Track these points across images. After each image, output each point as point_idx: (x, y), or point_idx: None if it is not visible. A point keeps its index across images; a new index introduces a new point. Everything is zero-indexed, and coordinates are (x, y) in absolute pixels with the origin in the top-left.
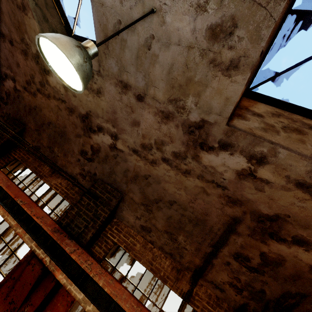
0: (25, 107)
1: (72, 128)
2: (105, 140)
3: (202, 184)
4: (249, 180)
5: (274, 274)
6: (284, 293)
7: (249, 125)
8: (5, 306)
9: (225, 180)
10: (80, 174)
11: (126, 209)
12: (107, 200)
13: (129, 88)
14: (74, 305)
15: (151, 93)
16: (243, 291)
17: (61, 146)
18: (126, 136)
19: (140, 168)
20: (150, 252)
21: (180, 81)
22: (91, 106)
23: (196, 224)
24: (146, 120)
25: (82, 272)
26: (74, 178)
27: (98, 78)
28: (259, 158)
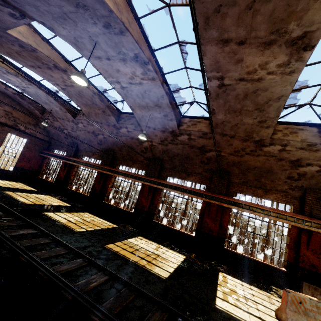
0: (228, 163)
1: (279, 167)
2: (312, 169)
3: None
4: None
5: None
6: None
7: None
8: (309, 252)
9: None
10: (289, 188)
11: None
12: None
13: None
14: None
15: None
16: None
17: (267, 177)
18: None
19: None
20: None
21: None
22: (304, 156)
23: None
24: None
25: None
26: (284, 191)
27: (320, 146)
28: None
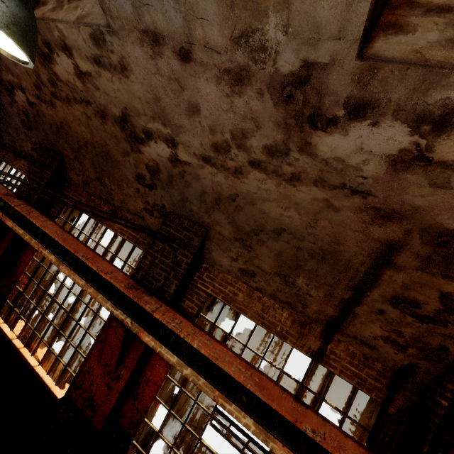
0: (51, 128)
1: (115, 144)
2: (160, 152)
3: (323, 194)
4: (416, 171)
5: None
6: None
7: (415, 43)
8: (101, 368)
9: (367, 179)
10: (145, 209)
11: (215, 250)
12: (187, 240)
13: (162, 42)
14: None
15: (200, 36)
16: (407, 349)
17: (111, 175)
18: (186, 137)
19: (221, 186)
20: (259, 303)
21: None
22: (124, 98)
23: (322, 259)
24: (208, 98)
25: (171, 333)
26: (140, 216)
27: (112, 40)
28: (439, 118)
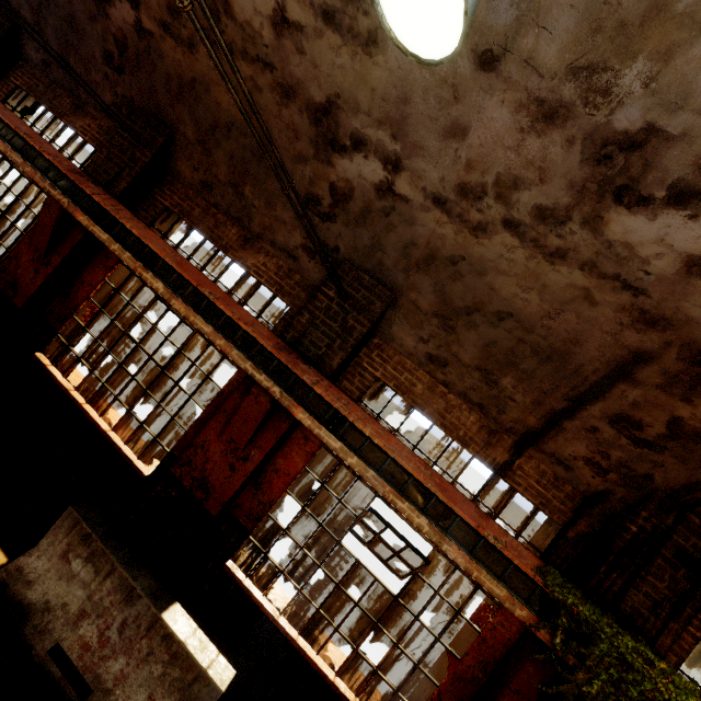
0: (168, 81)
1: (287, 141)
2: (366, 172)
3: (586, 282)
4: None
5: (684, 454)
6: (692, 483)
7: None
8: (222, 445)
9: (650, 276)
10: (303, 247)
11: (399, 323)
12: (365, 302)
13: None
14: (314, 459)
15: (526, 47)
16: (608, 473)
17: (259, 183)
18: (422, 163)
19: (444, 242)
20: (442, 400)
21: (626, 12)
22: (344, 81)
23: (546, 358)
24: (489, 124)
25: (334, 414)
26: (292, 255)
27: None
28: None
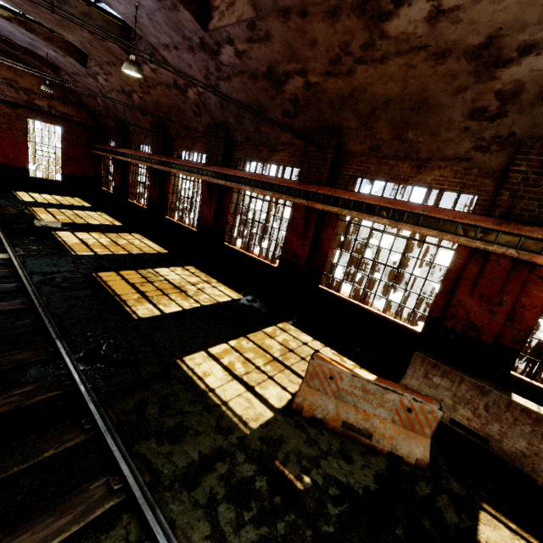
0: (331, 103)
1: (444, 85)
2: (539, 65)
3: None
4: None
5: None
6: None
7: None
8: (474, 300)
9: None
10: (474, 149)
11: None
12: None
13: None
14: None
15: None
16: None
17: (420, 126)
18: None
19: None
20: None
21: None
22: (507, 17)
23: None
24: None
25: None
26: (464, 159)
27: None
28: None
